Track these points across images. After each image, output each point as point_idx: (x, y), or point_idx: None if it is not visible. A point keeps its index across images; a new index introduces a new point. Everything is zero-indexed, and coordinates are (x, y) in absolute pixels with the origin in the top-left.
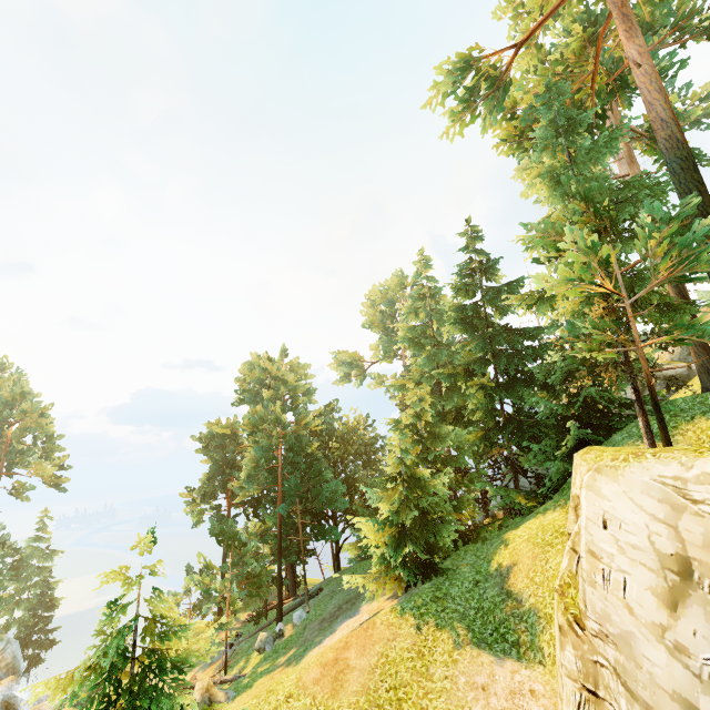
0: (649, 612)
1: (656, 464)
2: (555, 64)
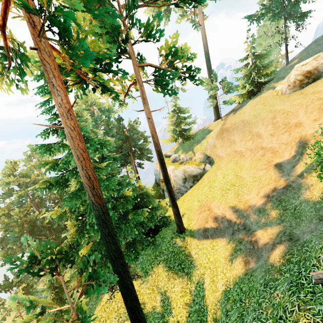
0: None
1: None
2: None
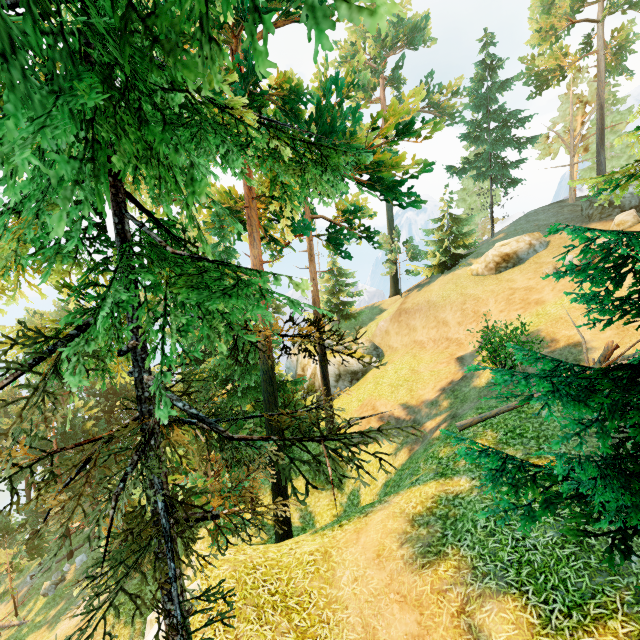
0: None
1: None
2: (227, 195)
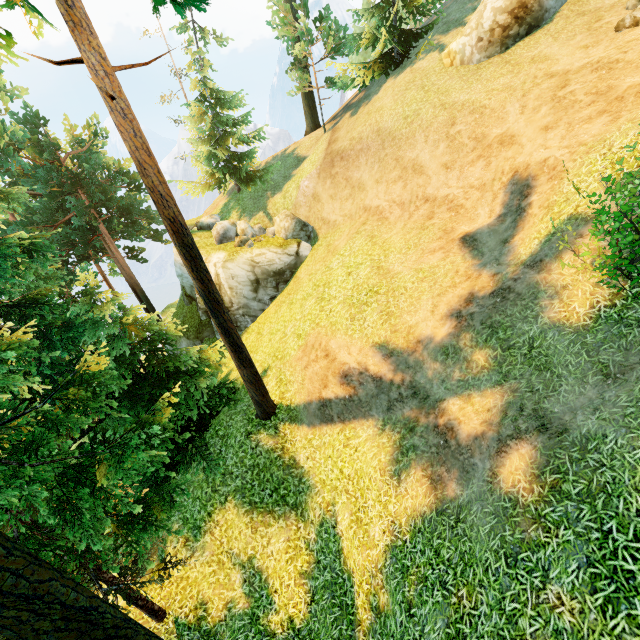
0: None
1: None
2: None
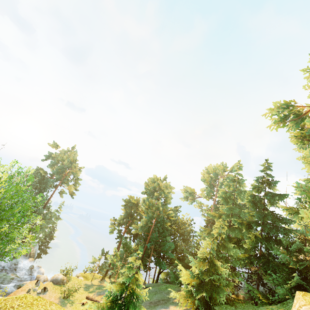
0: None
1: None
2: None
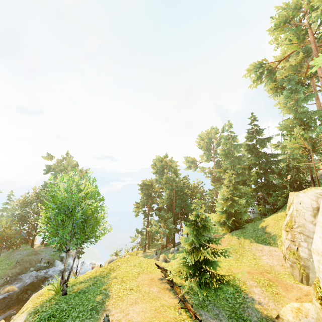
0: (310, 219)
1: (314, 190)
2: (292, 68)
